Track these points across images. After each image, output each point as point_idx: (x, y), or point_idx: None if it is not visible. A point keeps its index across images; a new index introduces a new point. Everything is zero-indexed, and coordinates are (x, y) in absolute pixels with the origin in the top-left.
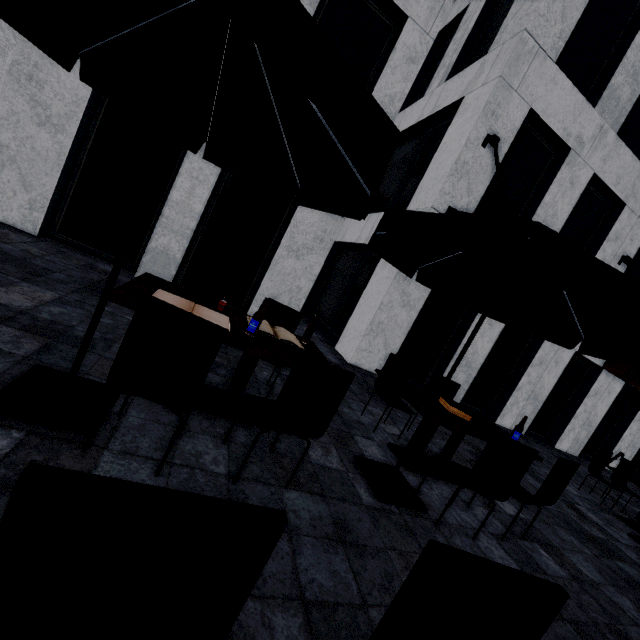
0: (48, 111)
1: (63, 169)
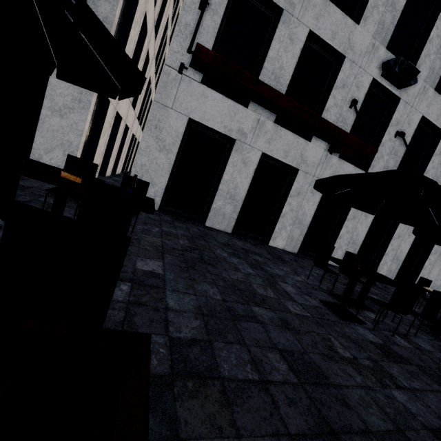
0: None
1: None
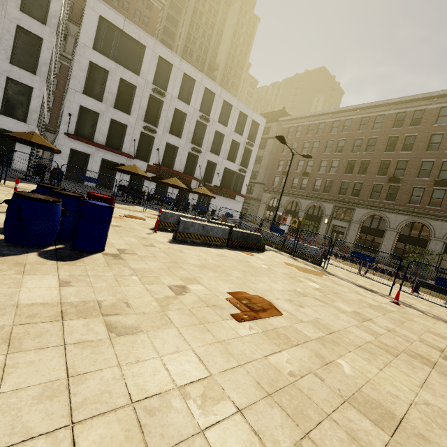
0: None
1: None
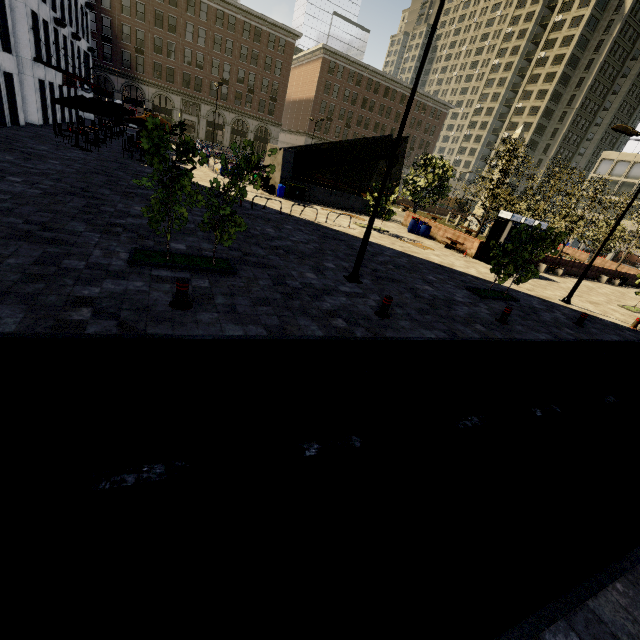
0: None
1: None
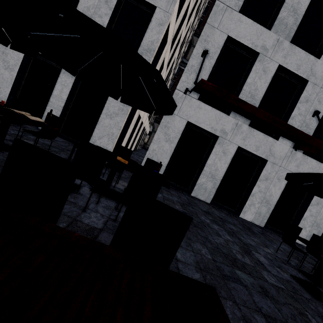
0: (8, 64)
1: (13, 85)
